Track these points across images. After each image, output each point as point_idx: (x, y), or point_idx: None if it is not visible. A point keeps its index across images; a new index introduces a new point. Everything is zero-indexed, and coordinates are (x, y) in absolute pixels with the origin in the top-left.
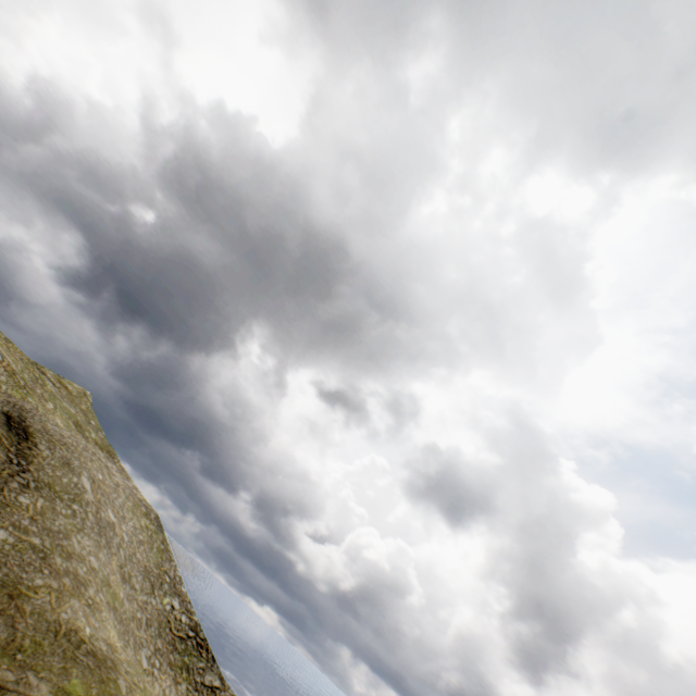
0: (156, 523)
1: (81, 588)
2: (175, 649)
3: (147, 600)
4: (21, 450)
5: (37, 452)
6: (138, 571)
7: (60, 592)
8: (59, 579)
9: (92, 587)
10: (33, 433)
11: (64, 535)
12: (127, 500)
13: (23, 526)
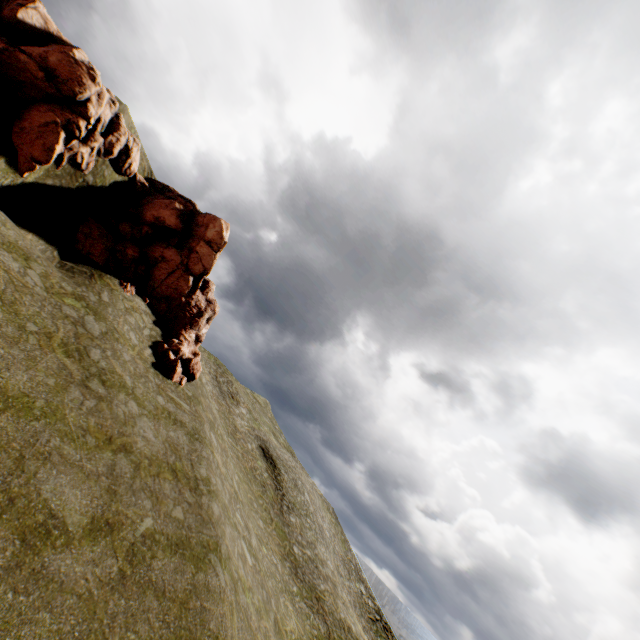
0: (334, 516)
1: (335, 589)
2: (370, 629)
3: (348, 586)
4: (276, 477)
5: (282, 477)
6: (339, 562)
7: (332, 595)
8: (327, 583)
9: (338, 587)
10: (275, 460)
11: (314, 544)
12: (318, 500)
13: (300, 541)
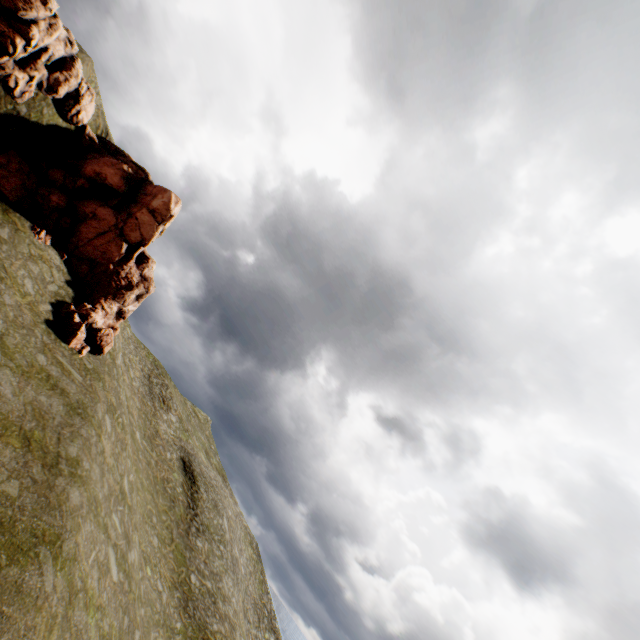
0: (256, 552)
1: (233, 632)
2: None
3: (255, 635)
4: (193, 494)
5: (200, 495)
6: (250, 604)
7: (226, 638)
8: (223, 623)
9: (237, 631)
10: (196, 476)
11: (219, 576)
12: (241, 531)
13: (201, 570)
